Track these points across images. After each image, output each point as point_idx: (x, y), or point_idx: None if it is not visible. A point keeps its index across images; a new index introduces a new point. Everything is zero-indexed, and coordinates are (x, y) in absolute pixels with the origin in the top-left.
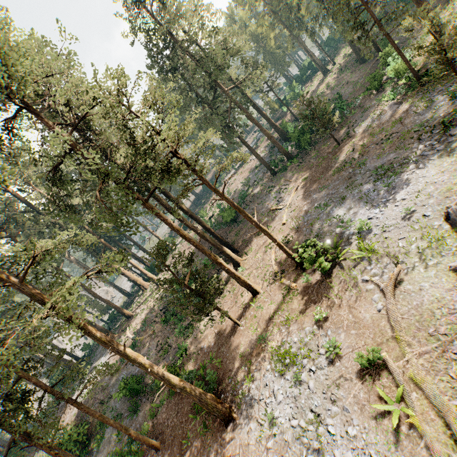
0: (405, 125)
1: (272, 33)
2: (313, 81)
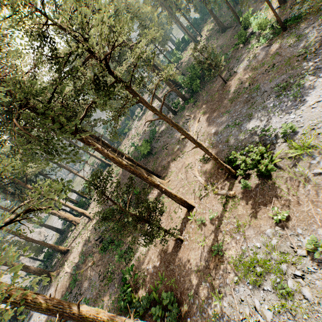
0: (284, 56)
1: (155, 13)
2: (188, 49)
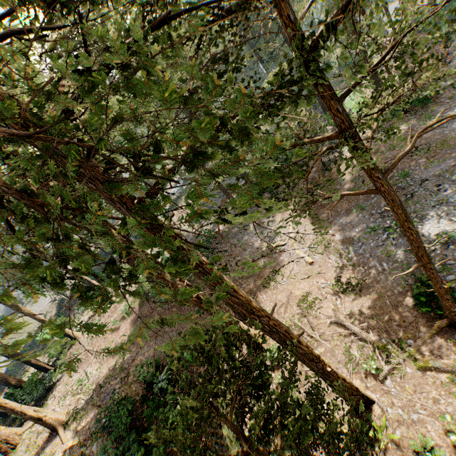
0: (428, 138)
1: None
2: None
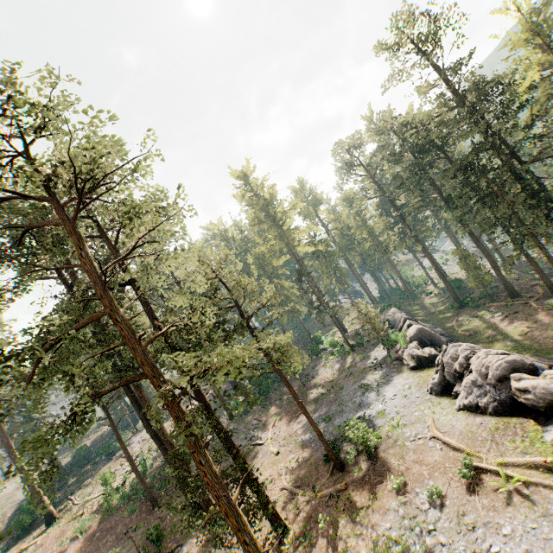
0: (358, 367)
1: None
2: None
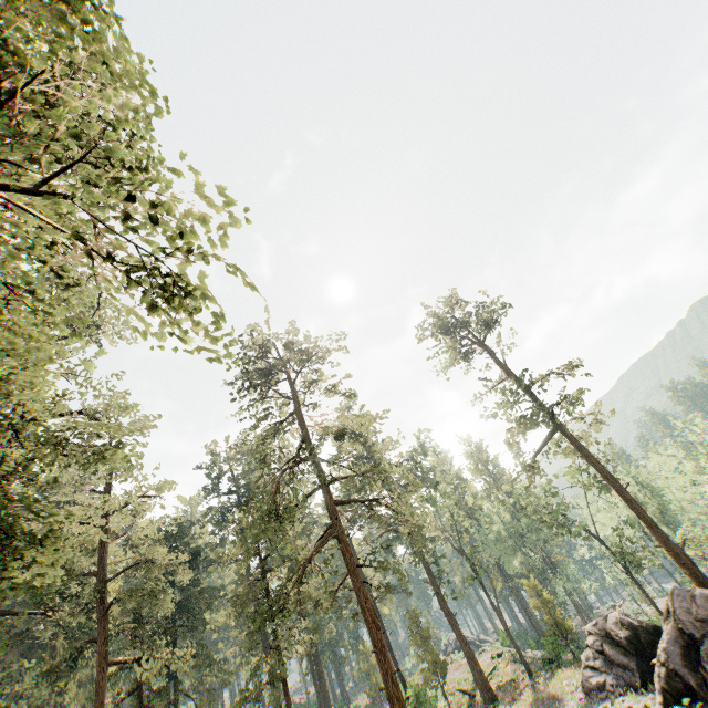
0: None
1: None
2: None
